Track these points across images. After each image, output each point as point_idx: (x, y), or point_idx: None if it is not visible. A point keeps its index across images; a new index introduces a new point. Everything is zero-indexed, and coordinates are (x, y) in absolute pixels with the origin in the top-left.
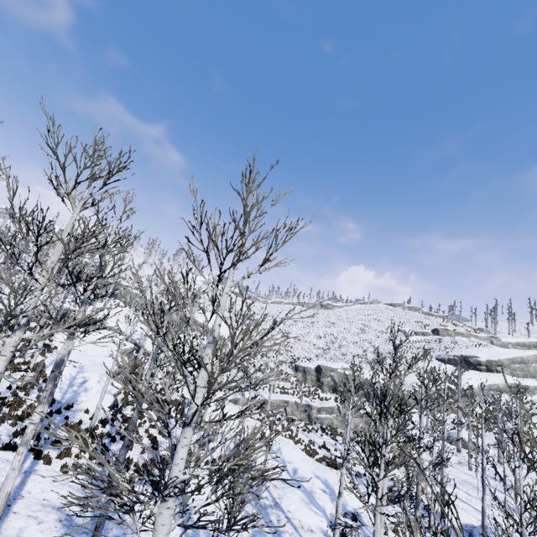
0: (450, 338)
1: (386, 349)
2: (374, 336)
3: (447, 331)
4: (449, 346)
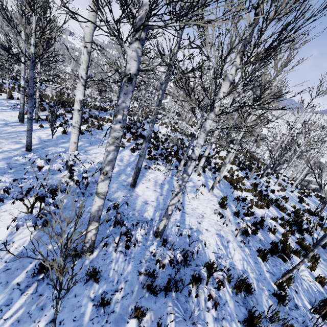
0: None
1: None
2: None
3: None
4: None
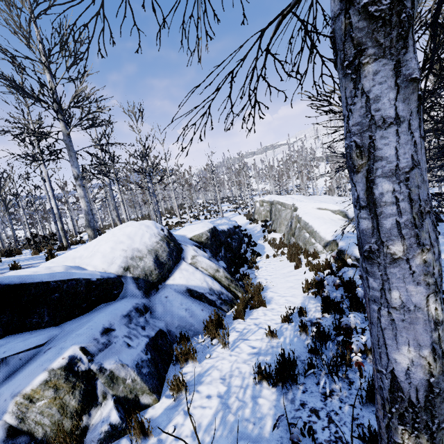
0: None
1: None
2: None
3: None
4: None
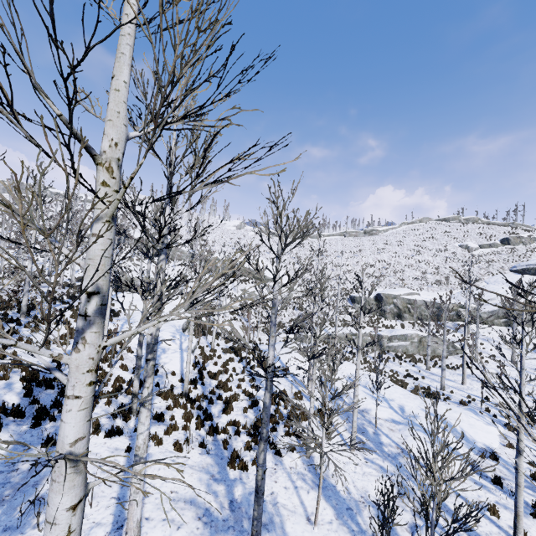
0: (524, 246)
1: (447, 268)
2: (431, 255)
3: (520, 238)
4: (524, 255)
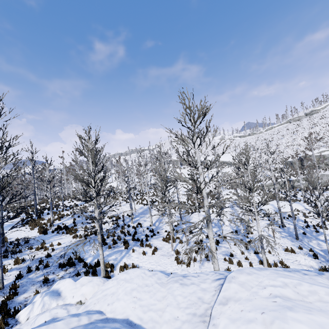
0: None
1: None
2: None
3: None
4: None
